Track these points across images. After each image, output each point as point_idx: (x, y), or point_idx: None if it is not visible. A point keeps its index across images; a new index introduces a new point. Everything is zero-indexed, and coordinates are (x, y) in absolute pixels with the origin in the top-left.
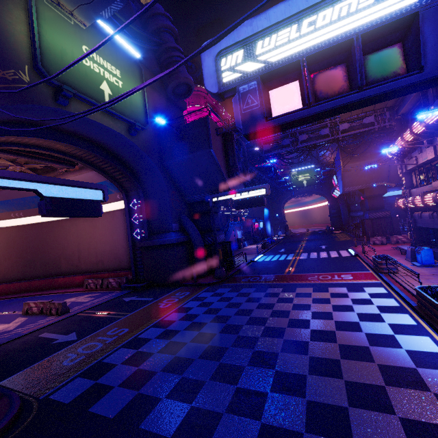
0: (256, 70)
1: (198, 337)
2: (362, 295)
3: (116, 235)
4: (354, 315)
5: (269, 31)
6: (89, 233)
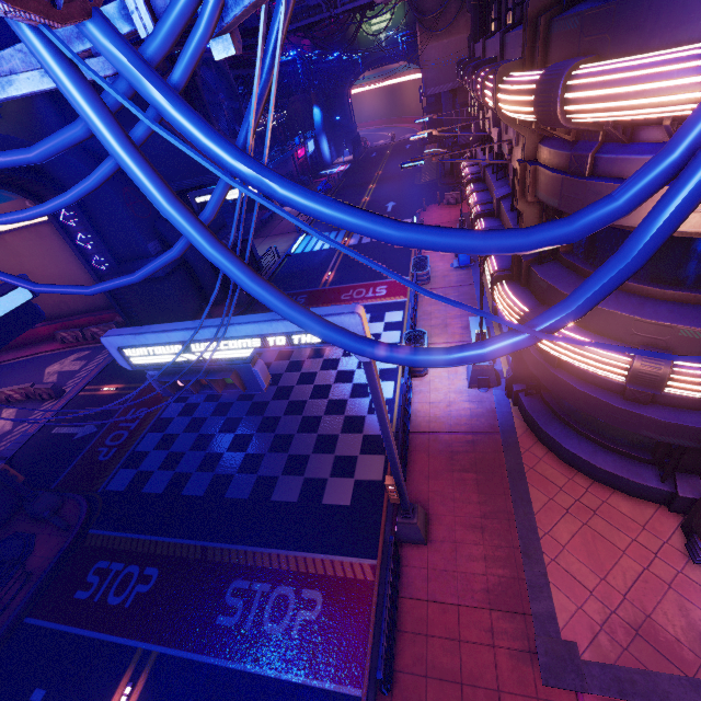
0: (155, 363)
1: (217, 410)
2: (377, 328)
3: (64, 265)
4: (356, 361)
5: (151, 345)
6: (14, 266)
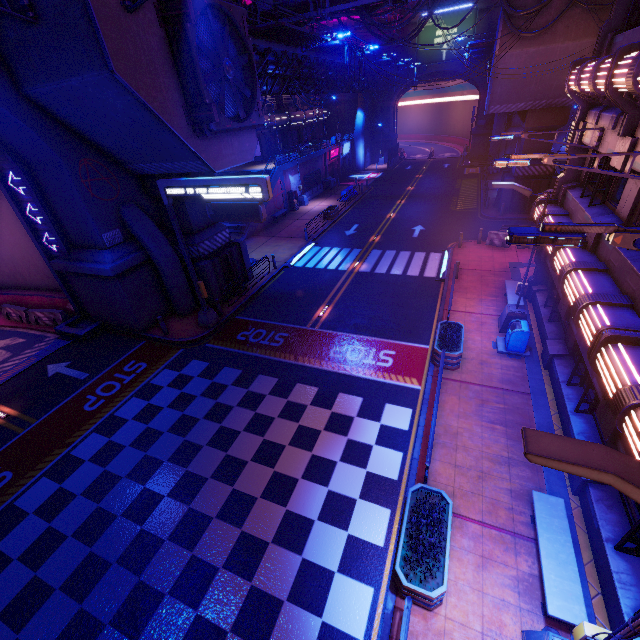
0: None
1: (88, 523)
2: (368, 433)
3: (20, 234)
4: (320, 499)
5: None
6: None
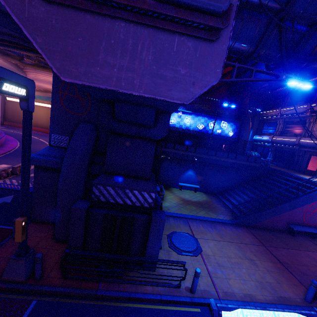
0: None
1: None
2: None
3: None
4: None
5: None
6: None
